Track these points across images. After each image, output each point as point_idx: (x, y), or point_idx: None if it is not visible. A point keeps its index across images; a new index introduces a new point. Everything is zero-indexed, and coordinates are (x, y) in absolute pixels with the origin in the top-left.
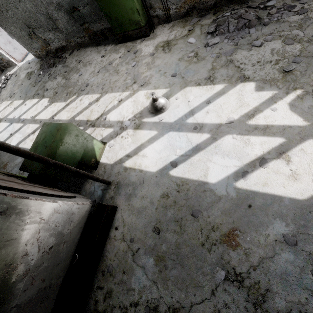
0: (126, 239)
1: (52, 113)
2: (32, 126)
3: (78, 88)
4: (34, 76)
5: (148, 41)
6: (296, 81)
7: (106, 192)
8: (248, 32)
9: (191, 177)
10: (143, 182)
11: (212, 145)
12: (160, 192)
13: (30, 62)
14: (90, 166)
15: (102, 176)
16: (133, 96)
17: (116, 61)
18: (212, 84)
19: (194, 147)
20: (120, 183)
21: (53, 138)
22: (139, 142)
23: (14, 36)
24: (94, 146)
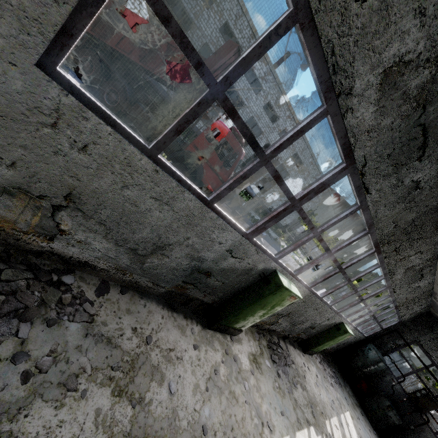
0: None
1: None
2: None
3: None
4: None
5: (239, 345)
6: (319, 425)
7: None
8: (287, 370)
9: None
10: None
11: None
12: None
13: None
14: None
15: None
16: None
17: (222, 369)
18: (303, 428)
19: None
20: None
21: None
22: None
23: None
24: None
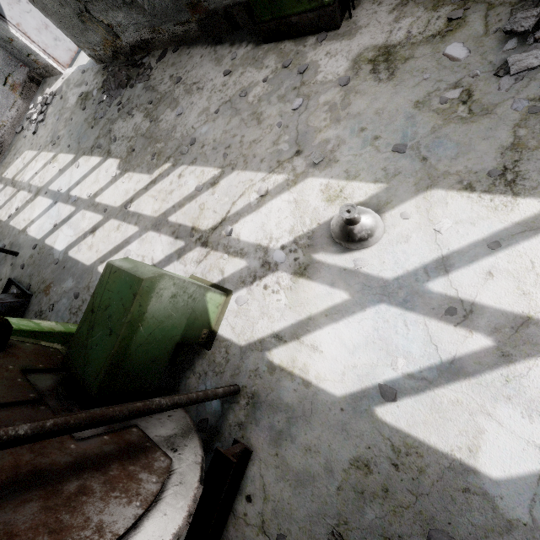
0: (270, 533)
1: (125, 195)
2: (90, 216)
3: (175, 145)
4: (92, 103)
5: (336, 43)
6: None
7: (229, 409)
8: None
9: (433, 441)
10: (310, 414)
11: (496, 372)
12: (350, 453)
13: (85, 70)
14: (198, 343)
15: (222, 369)
16: (293, 187)
17: (257, 89)
18: (508, 194)
19: (446, 365)
20: (258, 396)
21: (125, 315)
22: (305, 311)
23: (52, 18)
24: (207, 305)
